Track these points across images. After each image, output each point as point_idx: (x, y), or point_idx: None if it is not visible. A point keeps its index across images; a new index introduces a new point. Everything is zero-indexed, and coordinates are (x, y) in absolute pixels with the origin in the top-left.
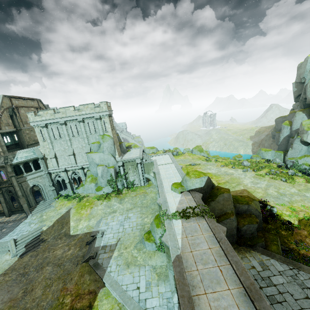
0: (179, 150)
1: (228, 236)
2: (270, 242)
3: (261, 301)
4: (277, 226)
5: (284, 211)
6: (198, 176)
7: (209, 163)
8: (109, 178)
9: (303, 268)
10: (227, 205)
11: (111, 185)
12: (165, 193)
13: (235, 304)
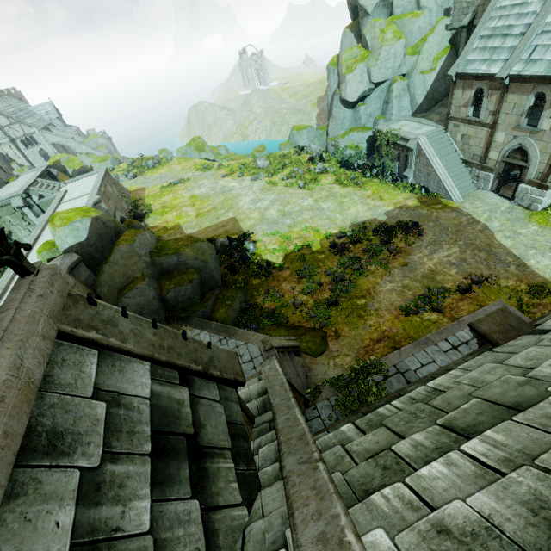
0: (169, 154)
1: (148, 314)
2: (220, 305)
3: None
4: (248, 274)
5: (269, 246)
6: (66, 222)
7: (205, 174)
8: None
9: (238, 333)
10: (132, 265)
11: None
12: None
13: None
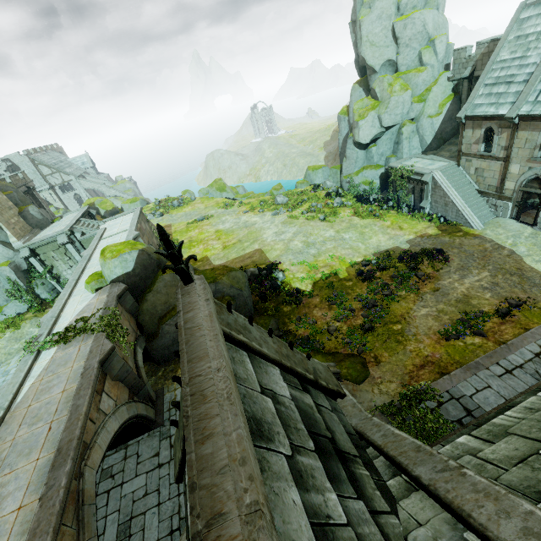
0: (191, 194)
1: None
2: None
3: (61, 468)
4: (279, 302)
5: (297, 274)
6: (116, 254)
7: (227, 211)
8: (9, 285)
9: None
10: (174, 294)
11: (19, 298)
12: (69, 299)
13: (26, 485)
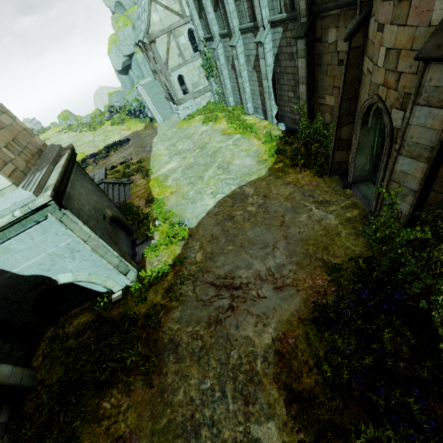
0: (56, 125)
1: None
2: None
3: None
4: None
5: None
6: None
7: (59, 134)
8: None
9: None
10: None
11: None
12: None
13: None
